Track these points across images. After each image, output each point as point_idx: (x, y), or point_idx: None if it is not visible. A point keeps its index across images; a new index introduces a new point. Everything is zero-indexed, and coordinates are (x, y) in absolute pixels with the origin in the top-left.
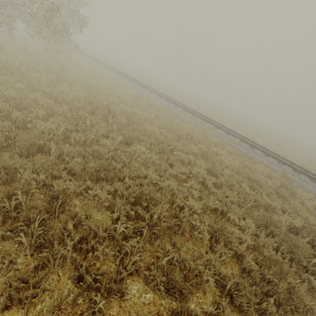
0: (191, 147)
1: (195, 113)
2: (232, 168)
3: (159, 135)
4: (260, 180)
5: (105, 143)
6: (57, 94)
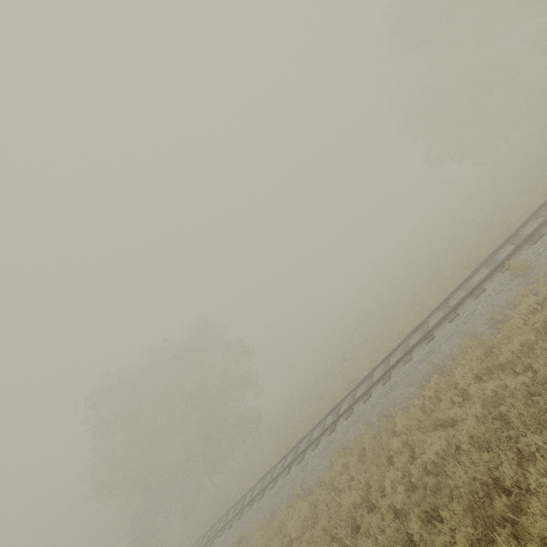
0: None
1: None
2: None
3: None
4: None
5: None
6: None
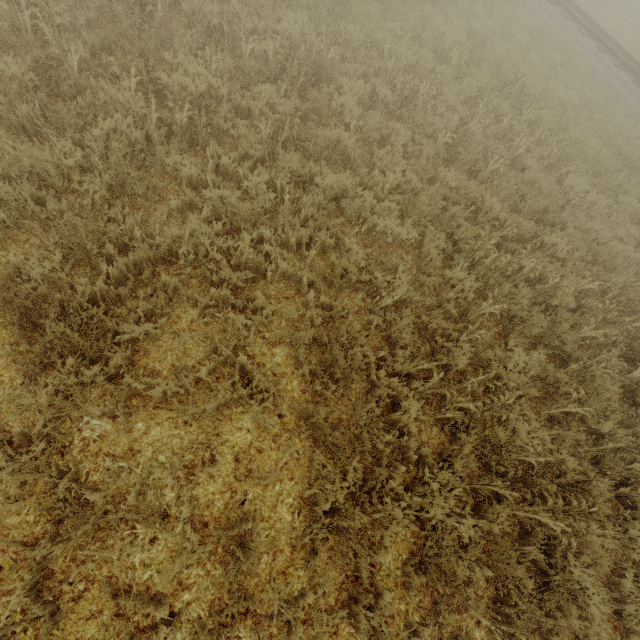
0: None
1: None
2: None
3: (602, 156)
4: None
5: (527, 164)
6: (449, 47)
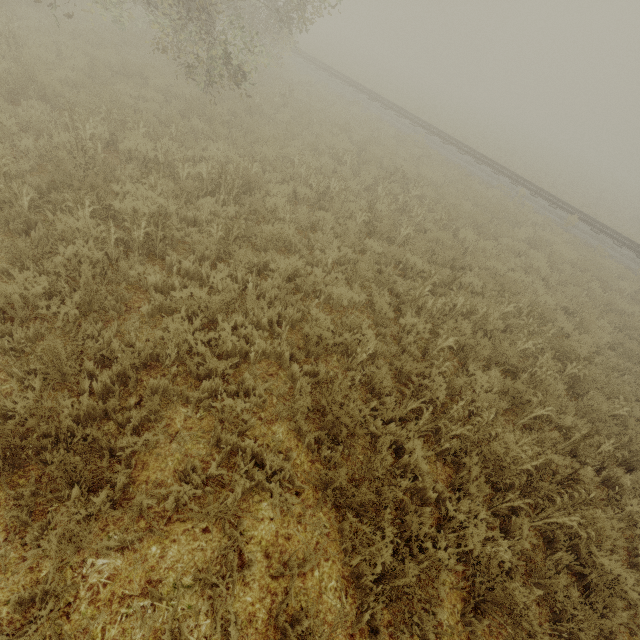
0: (516, 232)
1: (497, 168)
2: (573, 262)
3: (476, 213)
4: (612, 281)
5: (427, 227)
6: (342, 153)
